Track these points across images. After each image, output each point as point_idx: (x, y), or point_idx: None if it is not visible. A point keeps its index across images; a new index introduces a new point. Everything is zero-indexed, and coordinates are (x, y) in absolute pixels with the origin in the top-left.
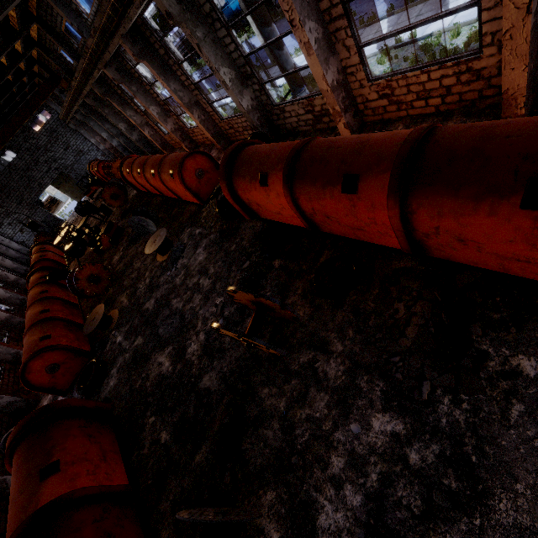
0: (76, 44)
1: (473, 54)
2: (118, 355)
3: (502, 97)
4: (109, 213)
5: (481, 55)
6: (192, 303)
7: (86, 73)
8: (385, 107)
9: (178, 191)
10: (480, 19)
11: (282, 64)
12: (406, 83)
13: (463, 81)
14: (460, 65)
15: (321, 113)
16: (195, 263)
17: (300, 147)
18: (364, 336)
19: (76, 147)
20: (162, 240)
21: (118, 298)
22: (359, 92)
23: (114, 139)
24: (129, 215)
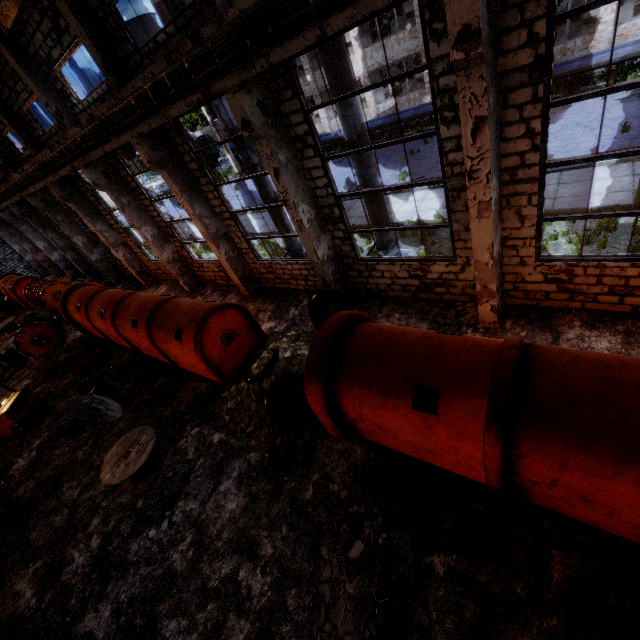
0: (41, 131)
1: None
2: None
3: None
4: (20, 364)
5: None
6: None
7: (45, 167)
8: (548, 292)
9: (180, 357)
10: None
11: (377, 213)
12: (599, 273)
13: None
14: None
15: (435, 282)
16: (220, 518)
17: (517, 360)
18: None
19: None
20: (146, 457)
21: (10, 582)
22: (514, 269)
23: (56, 251)
24: (63, 375)
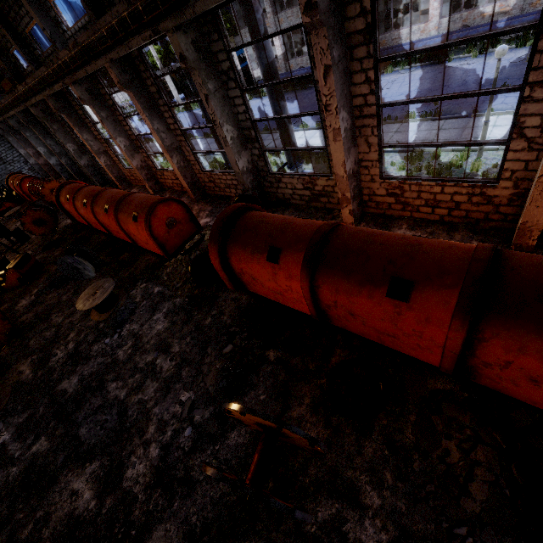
0: (40, 51)
1: (489, 182)
2: None
3: (519, 226)
4: (25, 240)
5: (497, 185)
6: (143, 393)
7: (43, 82)
8: (390, 204)
9: (137, 236)
10: (504, 156)
11: (286, 138)
12: (418, 189)
13: (473, 202)
14: (475, 187)
15: (321, 193)
16: (150, 333)
17: (327, 231)
18: (409, 486)
19: None
20: (106, 295)
21: (16, 366)
22: (368, 184)
23: (53, 156)
24: (56, 249)
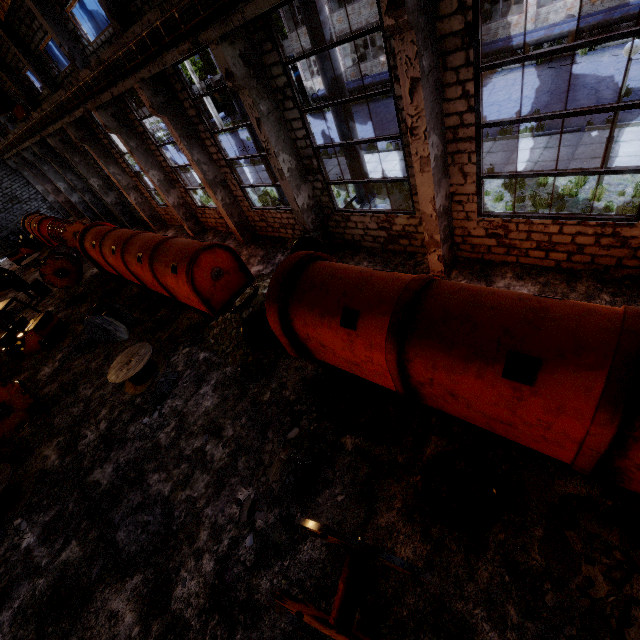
0: (57, 71)
1: (626, 219)
2: (19, 577)
3: None
4: (45, 294)
5: (636, 223)
6: (191, 488)
7: (62, 108)
8: (490, 247)
9: (177, 290)
10: None
11: (355, 166)
12: (528, 229)
13: (602, 244)
14: (605, 226)
15: (400, 234)
16: (197, 411)
17: (418, 289)
18: (541, 626)
19: (9, 191)
20: (143, 364)
21: (40, 450)
22: (462, 223)
23: (75, 193)
24: (81, 304)
